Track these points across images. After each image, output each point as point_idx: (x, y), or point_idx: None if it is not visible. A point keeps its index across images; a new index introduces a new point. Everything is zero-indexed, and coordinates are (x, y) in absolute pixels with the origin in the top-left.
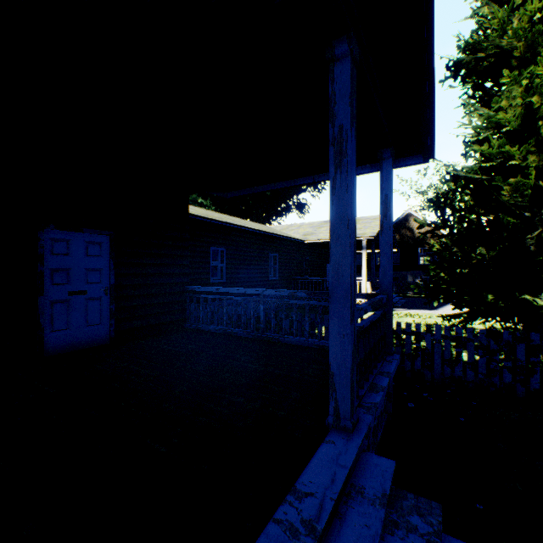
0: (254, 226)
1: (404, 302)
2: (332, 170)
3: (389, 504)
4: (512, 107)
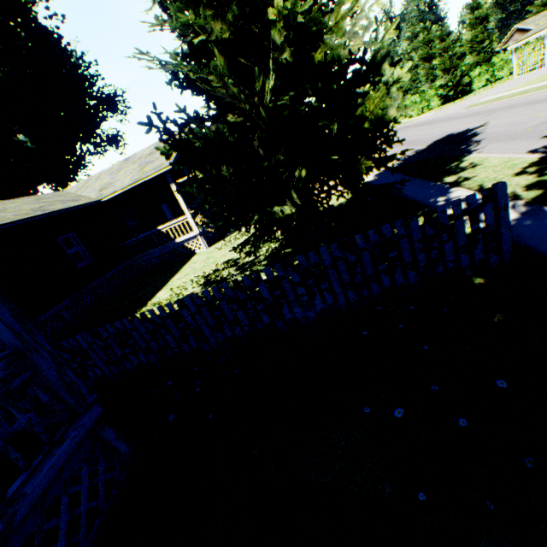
0: None
1: None
2: None
3: None
4: None
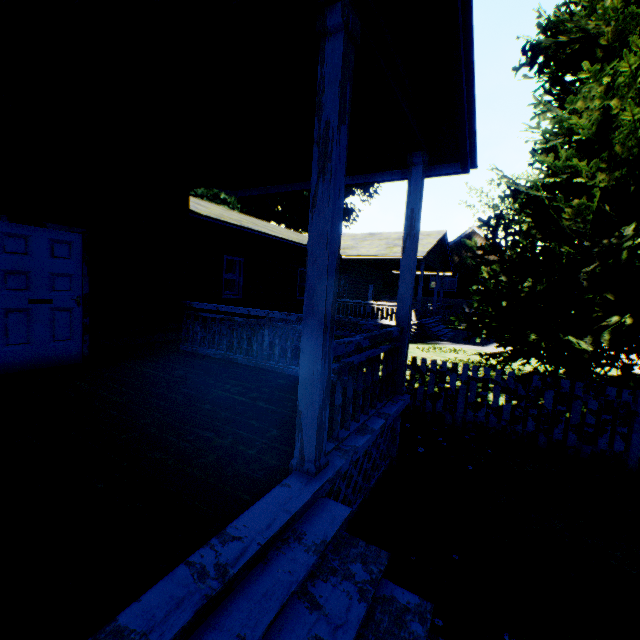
0: (281, 234)
1: (452, 335)
2: (314, 177)
3: (335, 551)
4: (589, 110)
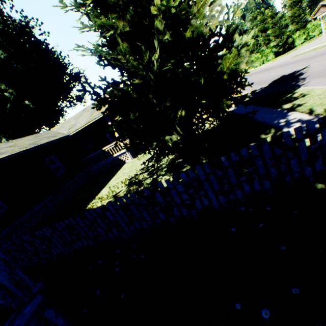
0: (9, 151)
1: None
2: None
3: None
4: None
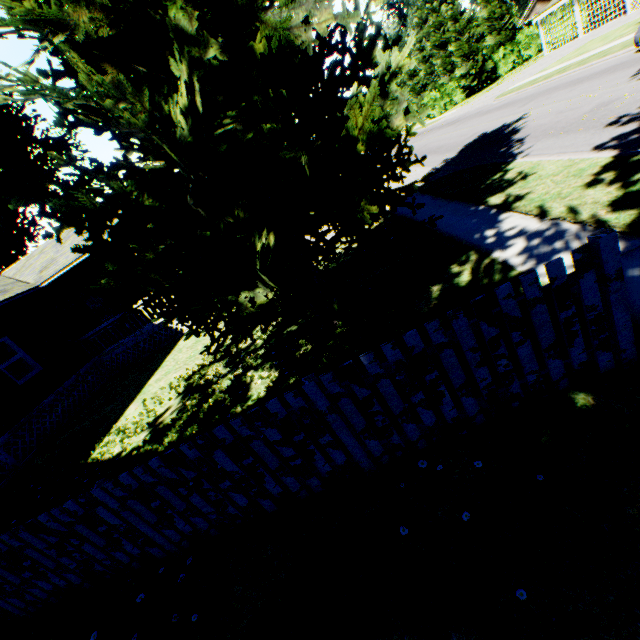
0: None
1: None
2: None
3: None
4: None
